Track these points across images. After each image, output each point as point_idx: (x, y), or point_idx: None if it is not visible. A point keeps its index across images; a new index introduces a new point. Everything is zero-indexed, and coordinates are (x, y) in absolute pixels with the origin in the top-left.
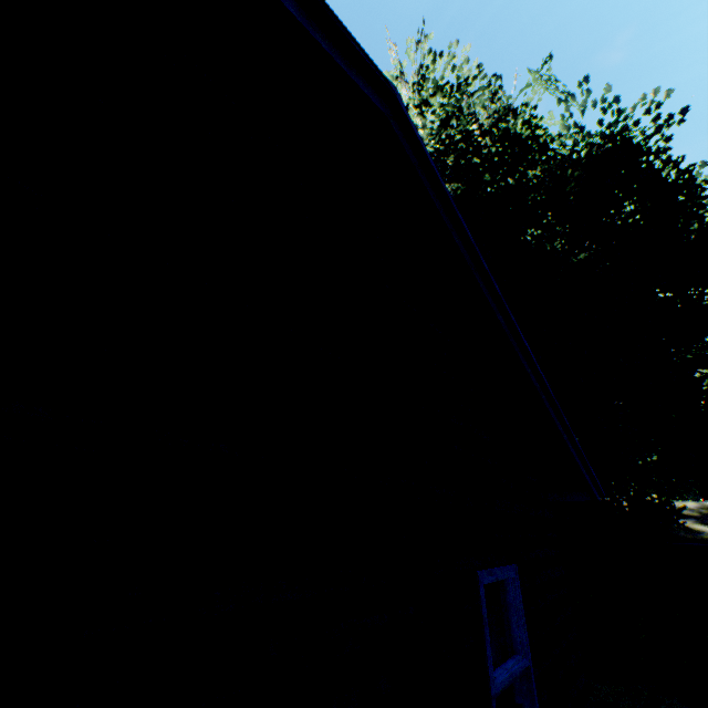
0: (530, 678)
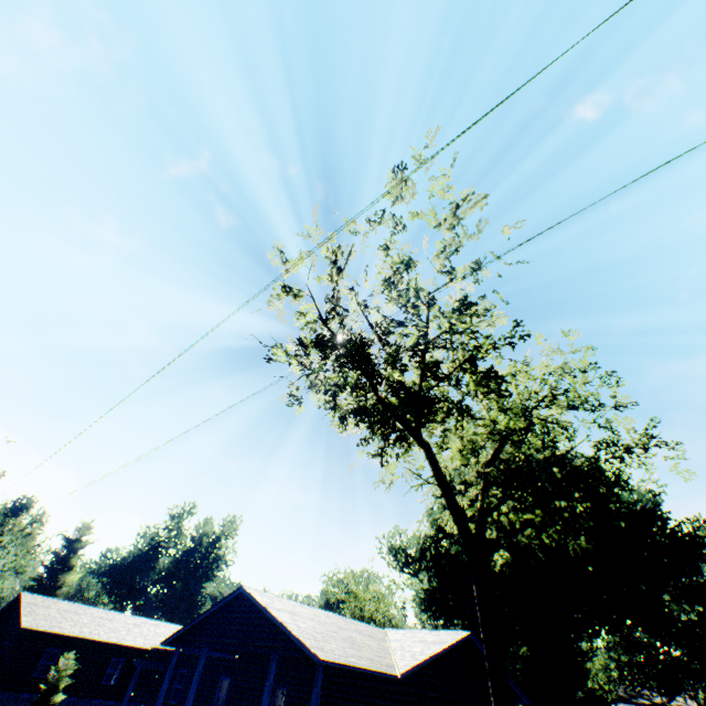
0: None
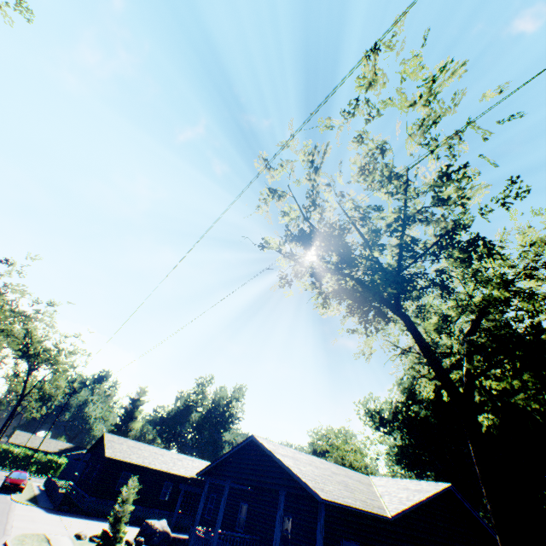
0: None
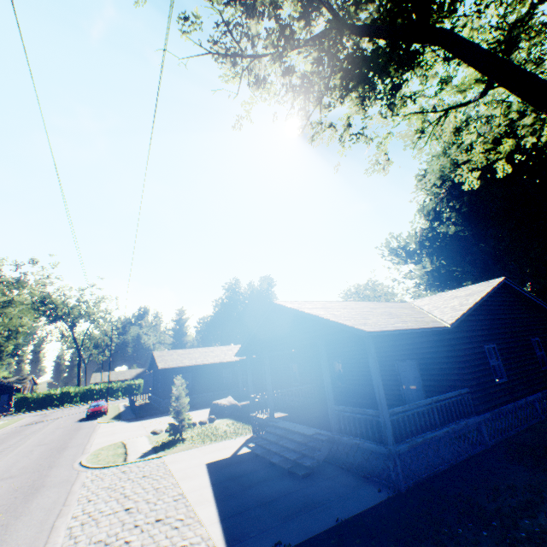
0: (544, 354)
